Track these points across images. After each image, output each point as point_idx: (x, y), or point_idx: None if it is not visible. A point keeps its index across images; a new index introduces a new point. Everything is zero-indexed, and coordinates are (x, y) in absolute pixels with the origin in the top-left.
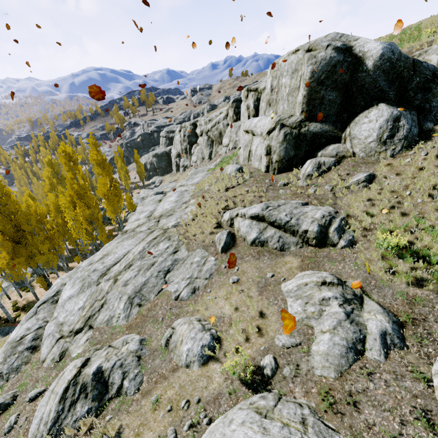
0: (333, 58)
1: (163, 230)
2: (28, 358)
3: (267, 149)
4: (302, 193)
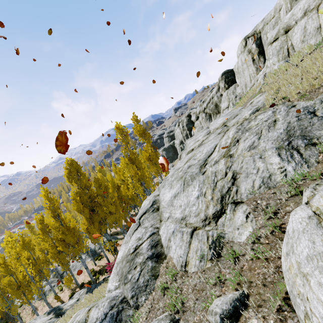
0: None
1: (241, 121)
2: (155, 270)
3: None
4: None
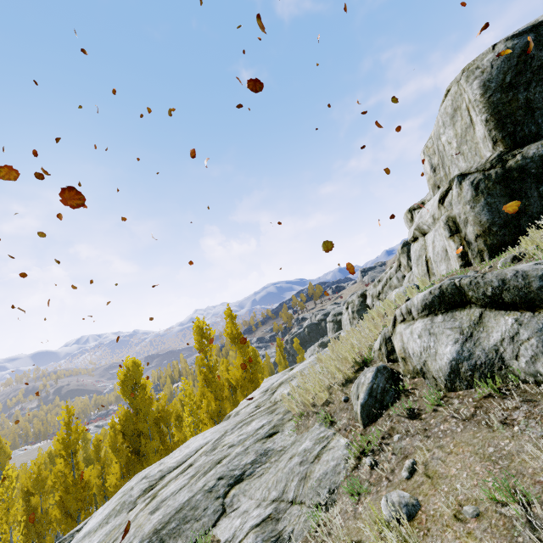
0: (514, 47)
1: (272, 403)
2: None
3: (448, 225)
4: None
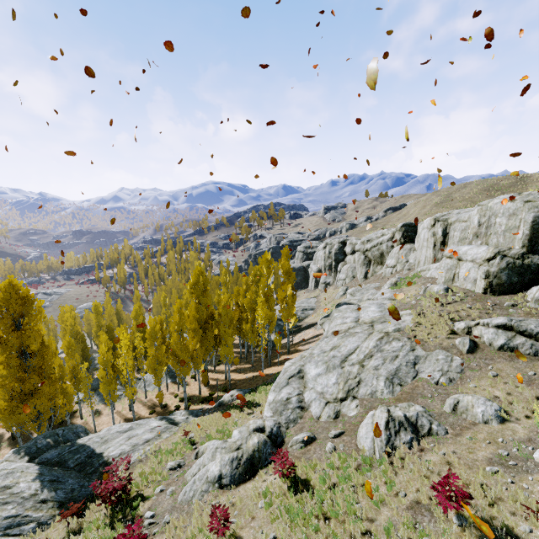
0: None
1: (384, 333)
2: (300, 415)
3: (486, 273)
4: (537, 313)
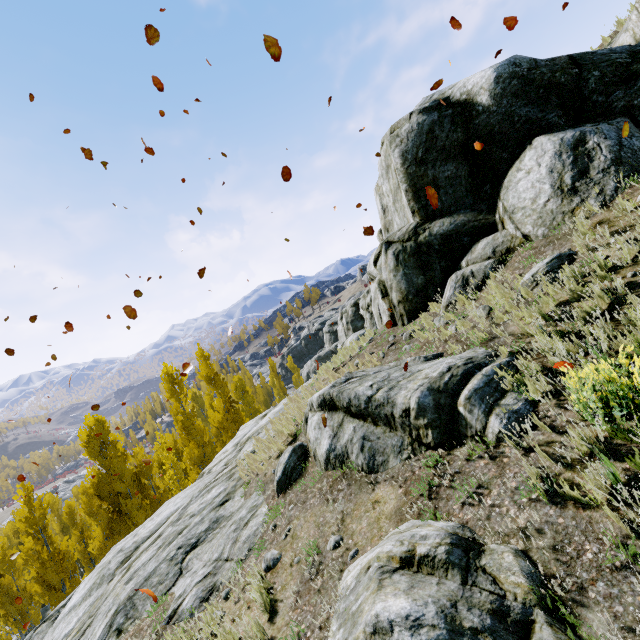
0: (423, 123)
1: (236, 464)
2: None
3: (380, 288)
4: (436, 339)
